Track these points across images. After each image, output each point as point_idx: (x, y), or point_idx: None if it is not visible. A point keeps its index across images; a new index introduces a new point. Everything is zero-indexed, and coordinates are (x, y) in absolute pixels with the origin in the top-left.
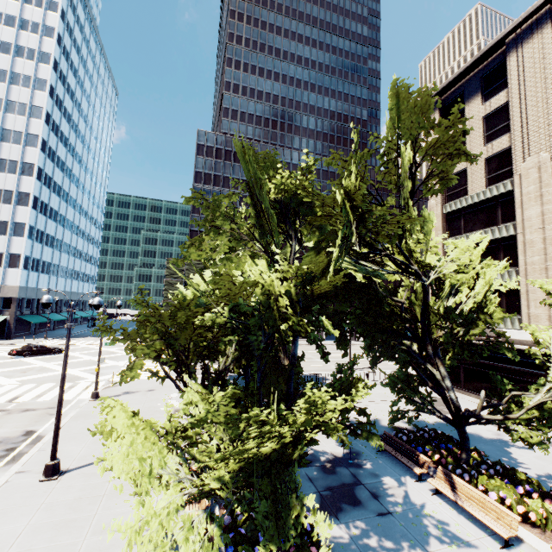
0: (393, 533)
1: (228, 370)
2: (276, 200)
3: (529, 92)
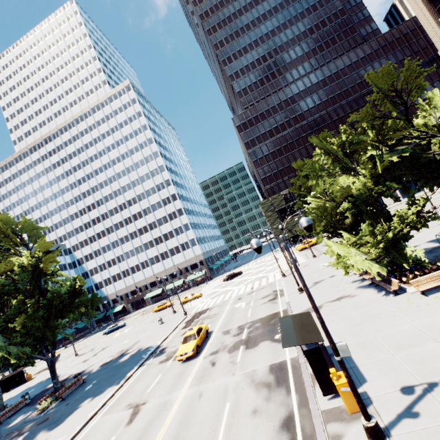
0: None
1: (352, 225)
2: None
3: None
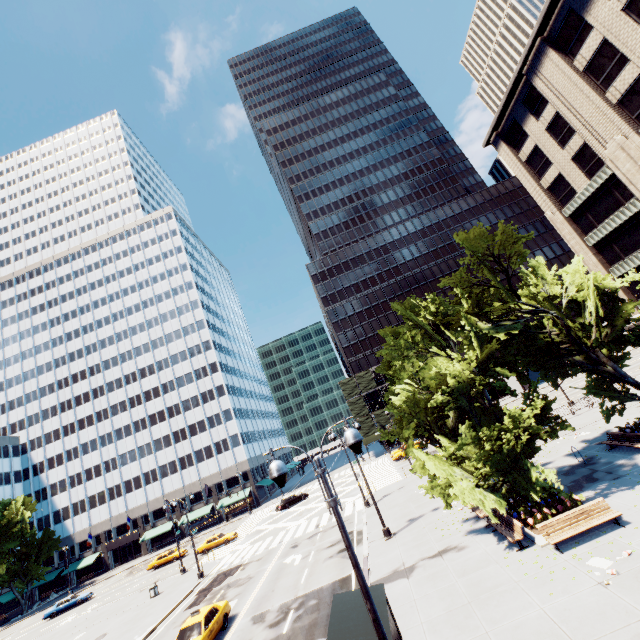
0: (624, 483)
1: (456, 429)
2: (429, 323)
3: (569, 99)
